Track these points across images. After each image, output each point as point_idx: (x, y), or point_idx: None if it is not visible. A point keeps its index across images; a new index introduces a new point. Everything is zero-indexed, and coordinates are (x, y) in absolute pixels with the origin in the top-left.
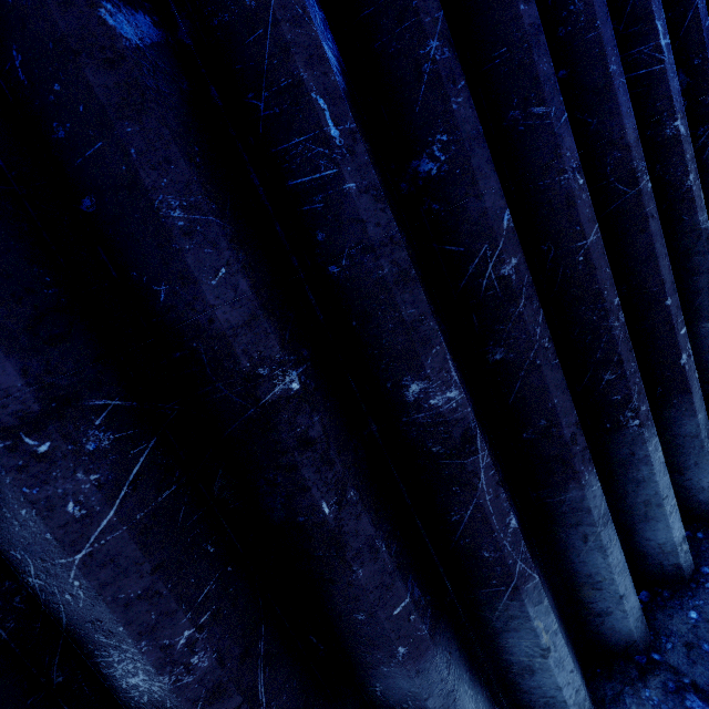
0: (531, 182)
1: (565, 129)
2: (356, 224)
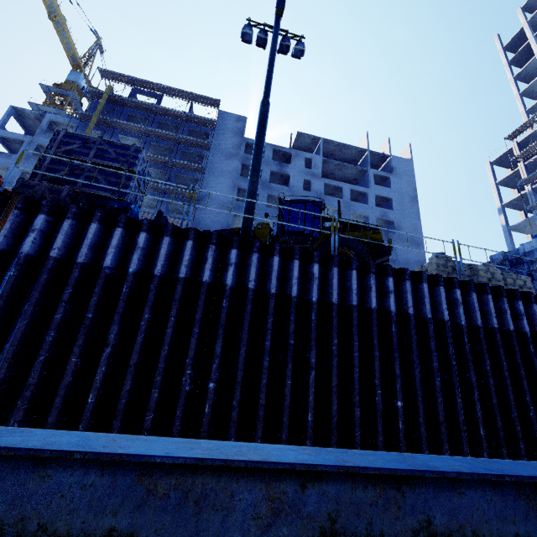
0: (250, 434)
1: (260, 428)
2: (202, 425)
